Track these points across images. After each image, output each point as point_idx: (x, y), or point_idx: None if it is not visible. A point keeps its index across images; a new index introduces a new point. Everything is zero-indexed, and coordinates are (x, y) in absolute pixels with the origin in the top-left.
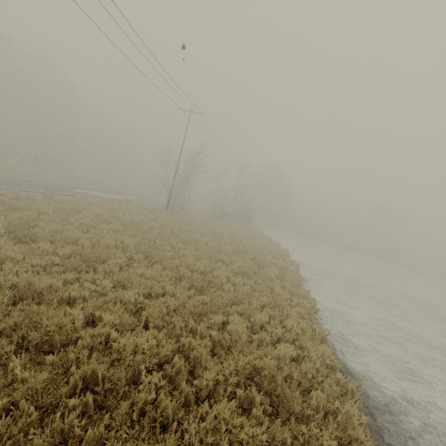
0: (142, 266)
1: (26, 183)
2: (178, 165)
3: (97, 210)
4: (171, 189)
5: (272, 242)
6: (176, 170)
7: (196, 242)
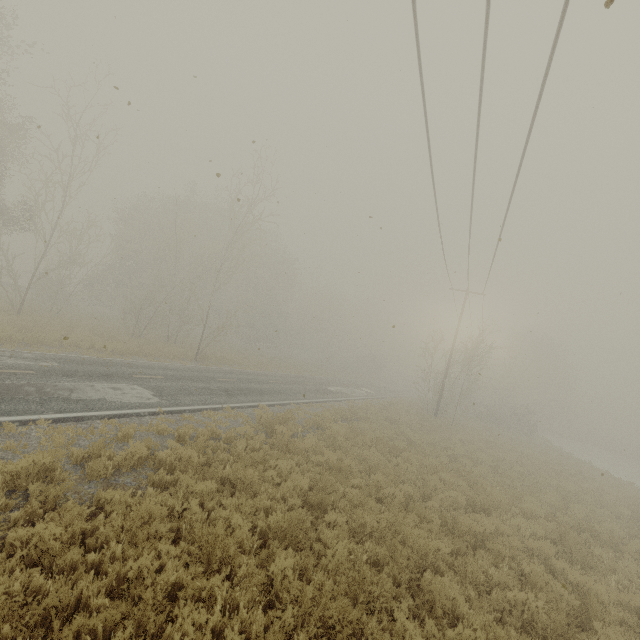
0: (611, 555)
1: (302, 387)
2: (451, 357)
3: (408, 432)
4: (441, 389)
5: (618, 480)
6: (449, 363)
7: (570, 495)
